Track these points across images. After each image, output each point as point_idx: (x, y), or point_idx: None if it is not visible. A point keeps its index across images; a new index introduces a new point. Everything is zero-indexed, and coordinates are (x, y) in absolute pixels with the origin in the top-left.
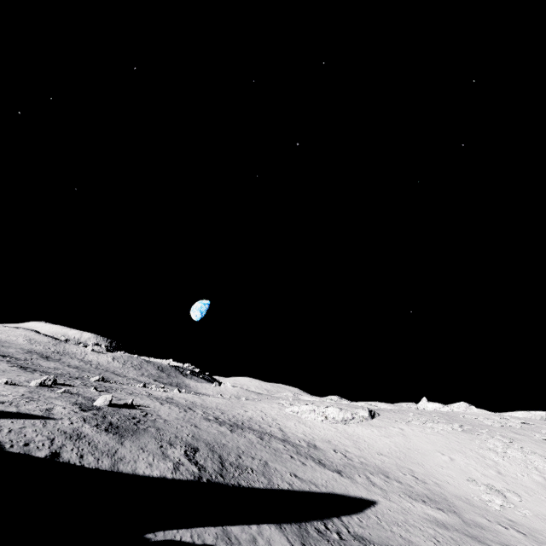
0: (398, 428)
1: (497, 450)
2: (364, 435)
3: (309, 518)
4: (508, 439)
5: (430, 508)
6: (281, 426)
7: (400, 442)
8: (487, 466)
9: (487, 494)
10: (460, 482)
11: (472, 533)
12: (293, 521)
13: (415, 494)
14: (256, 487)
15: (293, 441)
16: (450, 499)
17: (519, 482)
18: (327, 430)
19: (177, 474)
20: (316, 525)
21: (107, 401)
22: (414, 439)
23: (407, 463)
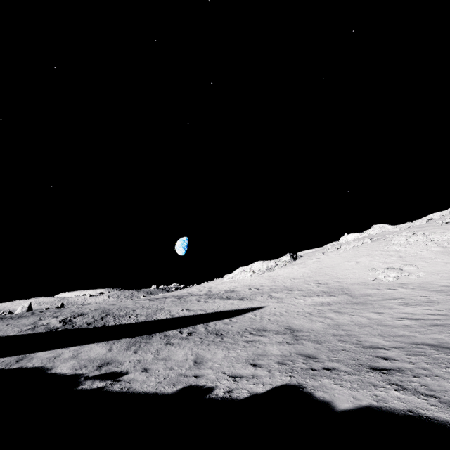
0: (316, 259)
1: (401, 243)
2: (284, 273)
3: (166, 330)
4: (412, 232)
5: (321, 298)
6: (211, 289)
7: (314, 266)
8: (390, 256)
9: (383, 273)
10: (361, 274)
11: (355, 301)
12: (139, 336)
13: (312, 293)
14: (124, 323)
15: (212, 293)
16: (346, 287)
17: (418, 257)
18: (253, 280)
19: (26, 332)
20: (168, 333)
21: (25, 308)
22: (327, 261)
23: (315, 277)
